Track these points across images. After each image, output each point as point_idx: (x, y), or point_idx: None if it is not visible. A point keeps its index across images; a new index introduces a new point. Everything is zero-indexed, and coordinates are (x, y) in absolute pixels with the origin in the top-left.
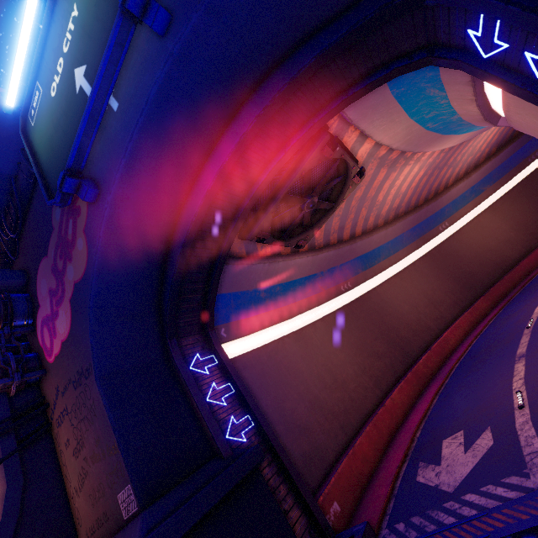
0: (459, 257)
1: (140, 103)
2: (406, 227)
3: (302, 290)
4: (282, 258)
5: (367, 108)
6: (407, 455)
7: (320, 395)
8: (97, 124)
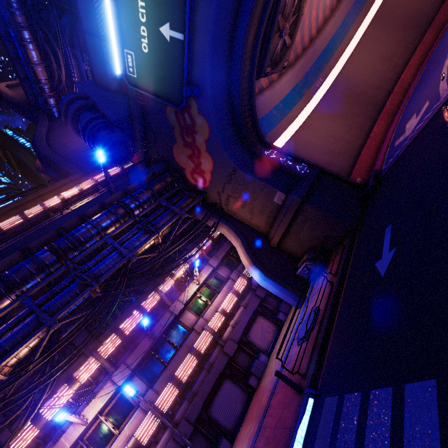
0: (402, 4)
1: (208, 27)
2: (349, 4)
3: (293, 100)
4: (275, 83)
5: None
6: (388, 146)
7: (331, 148)
8: (190, 52)
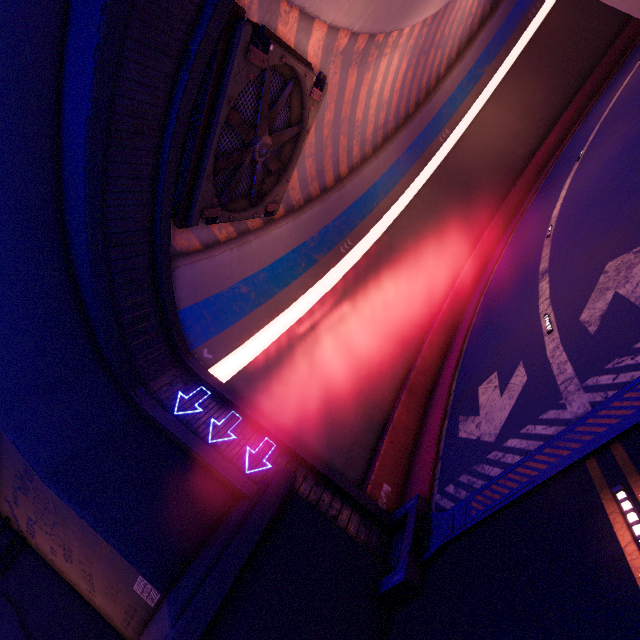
0: (467, 171)
1: None
2: (401, 148)
3: (293, 268)
4: (253, 235)
5: None
6: (446, 411)
7: (346, 382)
8: None
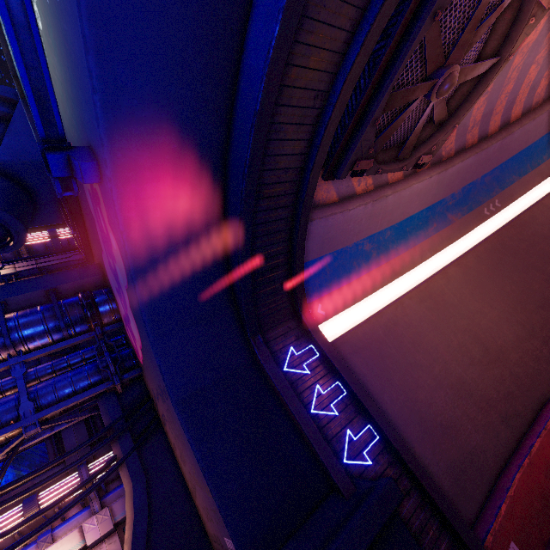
0: None
1: None
2: None
3: (423, 227)
4: (390, 189)
5: None
6: None
7: (466, 376)
8: (36, 40)
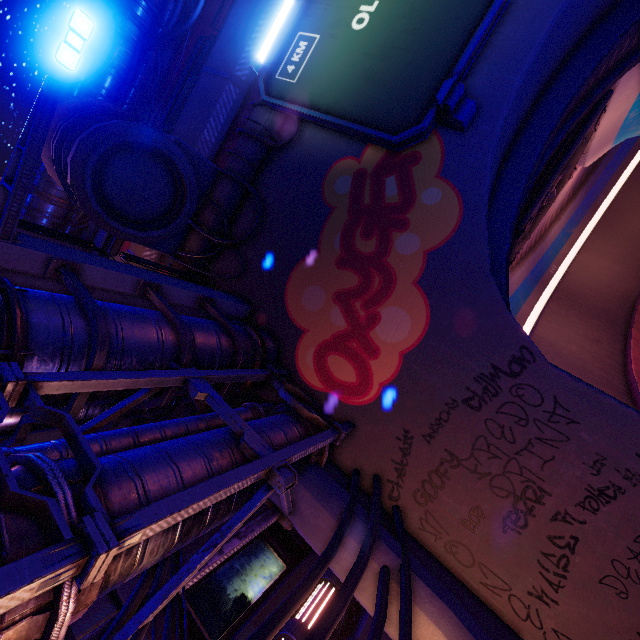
0: (583, 296)
1: None
2: (528, 269)
3: None
4: None
5: (638, 68)
6: None
7: None
8: (497, 20)
